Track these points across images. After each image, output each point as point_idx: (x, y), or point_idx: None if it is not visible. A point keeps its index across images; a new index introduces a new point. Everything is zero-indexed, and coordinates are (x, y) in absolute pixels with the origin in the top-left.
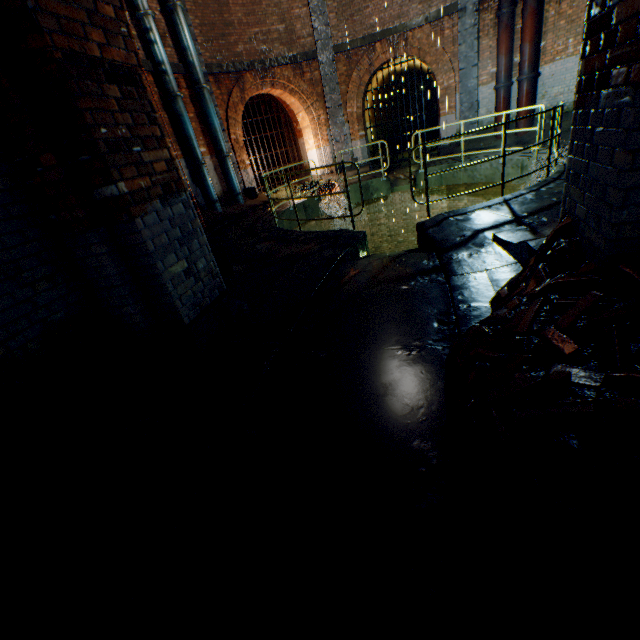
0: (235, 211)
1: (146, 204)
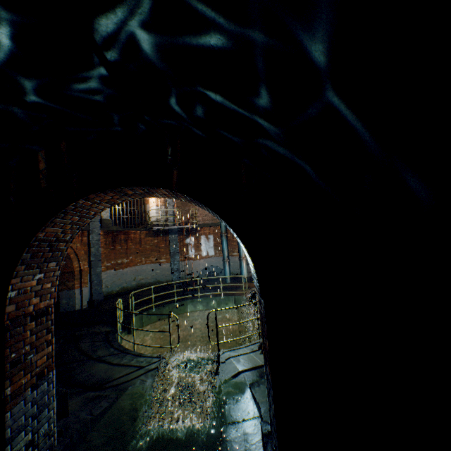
0: (230, 285)
1: (64, 290)
